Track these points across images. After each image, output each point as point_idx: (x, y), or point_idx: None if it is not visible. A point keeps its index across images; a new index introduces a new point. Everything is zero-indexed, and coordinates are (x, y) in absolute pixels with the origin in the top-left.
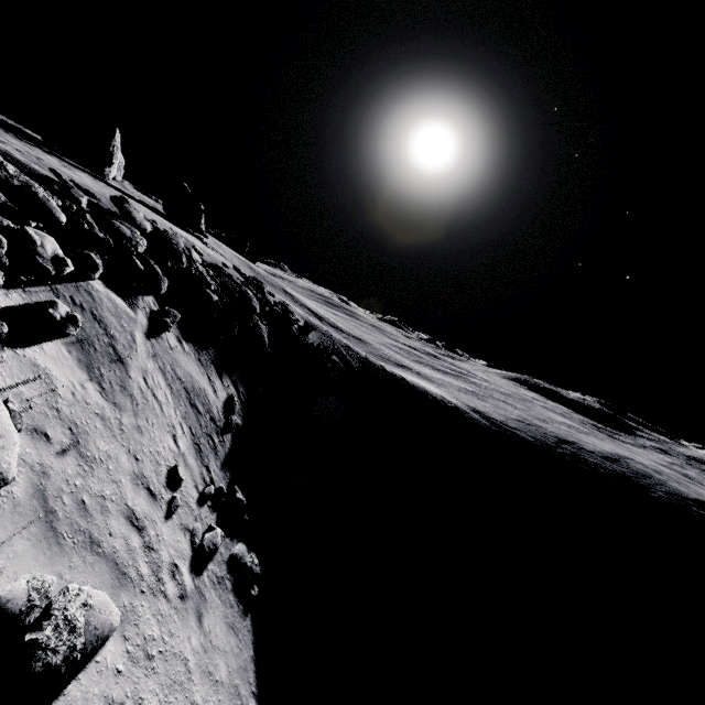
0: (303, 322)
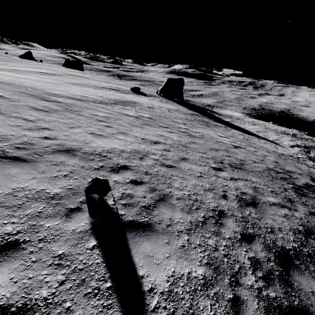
0: None
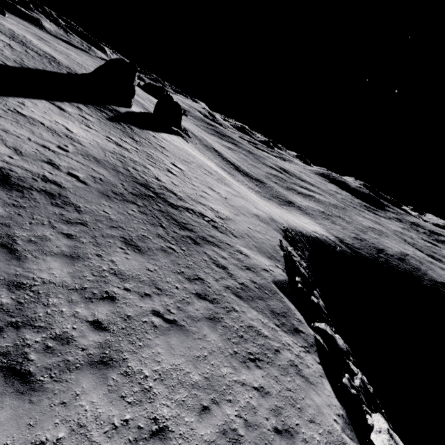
0: None
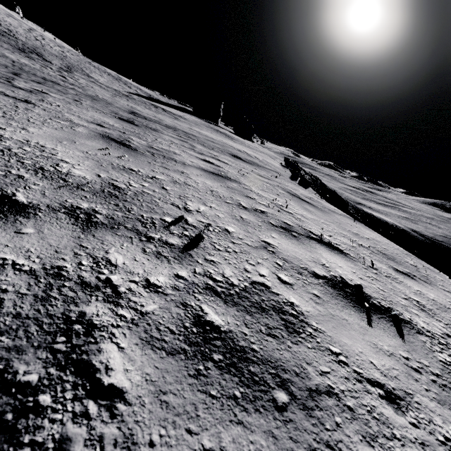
0: None
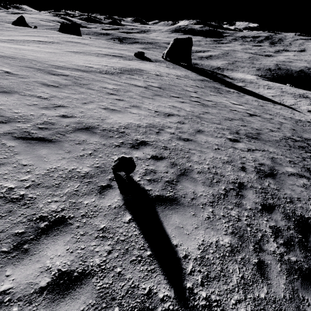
0: None
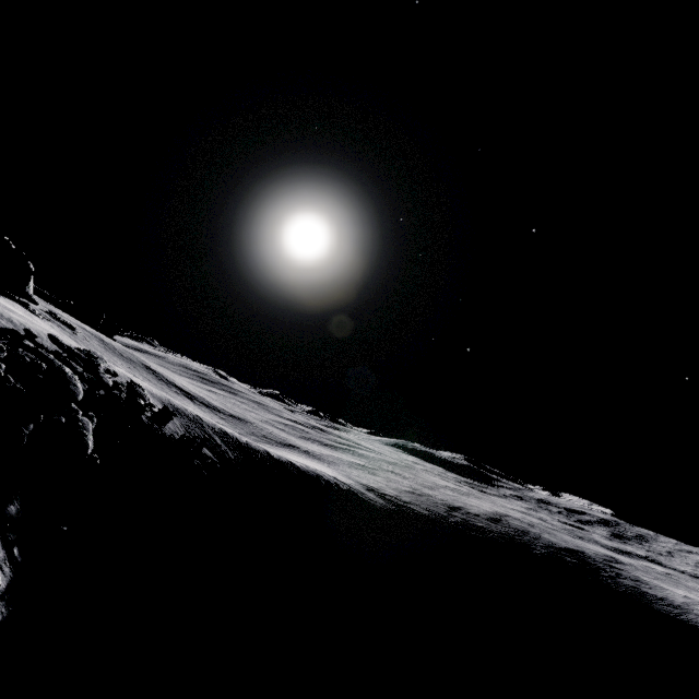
0: (161, 406)
